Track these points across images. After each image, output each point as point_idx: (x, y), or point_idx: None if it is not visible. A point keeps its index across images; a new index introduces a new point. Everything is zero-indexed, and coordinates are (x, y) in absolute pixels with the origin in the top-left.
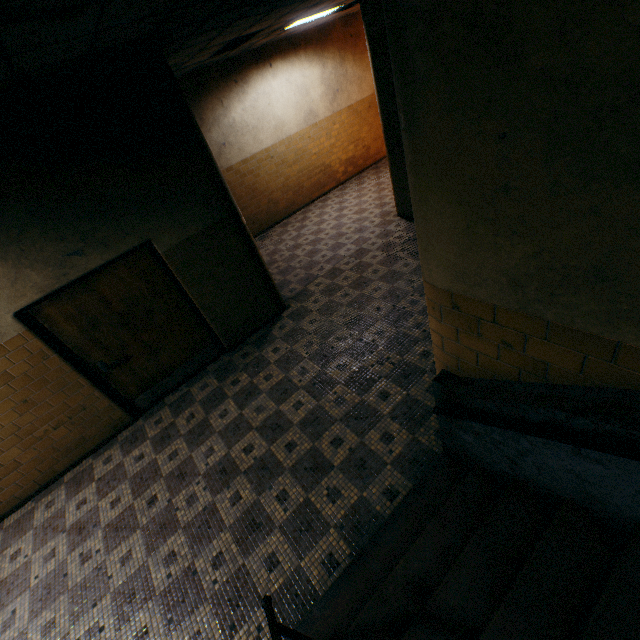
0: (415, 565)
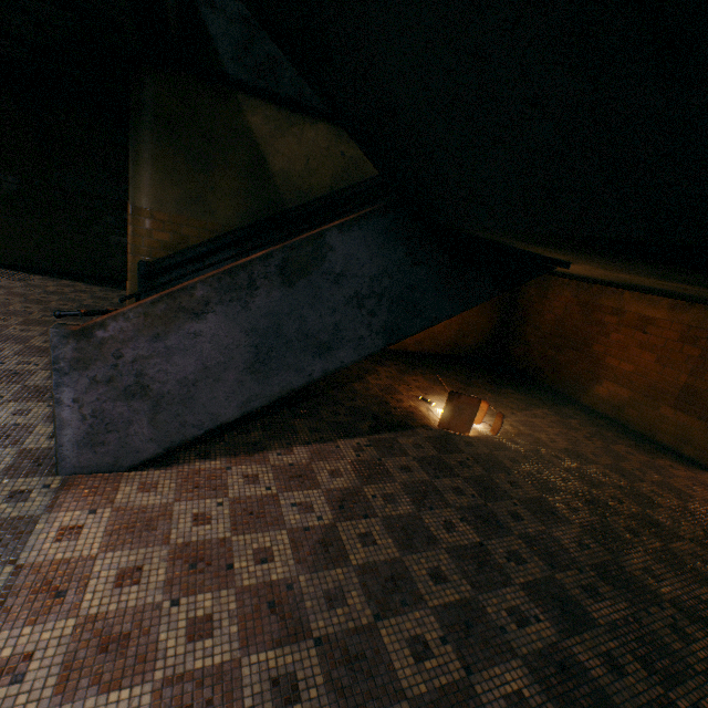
0: None
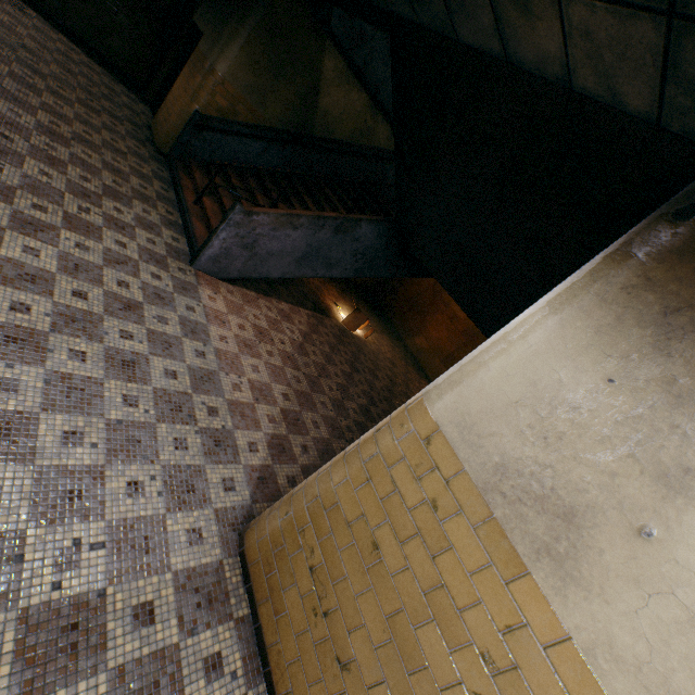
0: (203, 182)
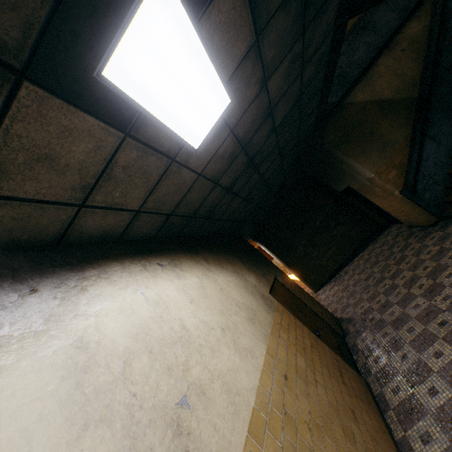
0: None
